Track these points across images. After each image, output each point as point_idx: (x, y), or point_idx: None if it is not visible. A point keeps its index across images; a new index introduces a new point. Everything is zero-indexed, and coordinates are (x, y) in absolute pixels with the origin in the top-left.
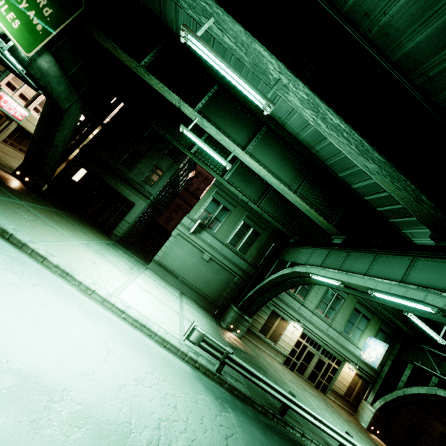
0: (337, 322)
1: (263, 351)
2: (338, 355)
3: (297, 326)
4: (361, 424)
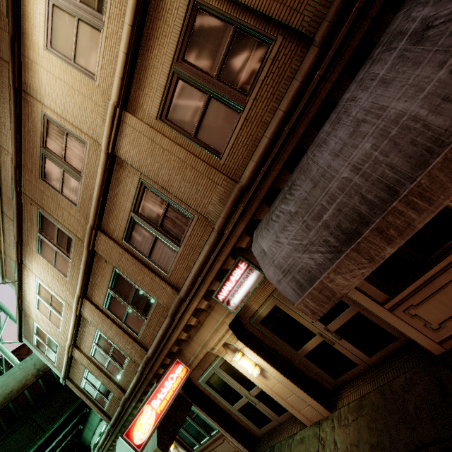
0: None
1: None
2: None
3: None
4: None
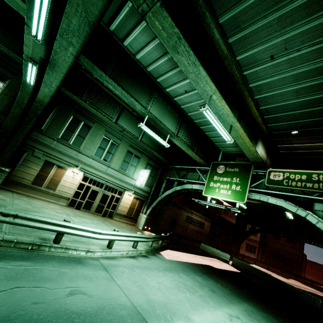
0: (115, 163)
1: (39, 200)
2: (119, 188)
3: (76, 171)
4: (139, 228)
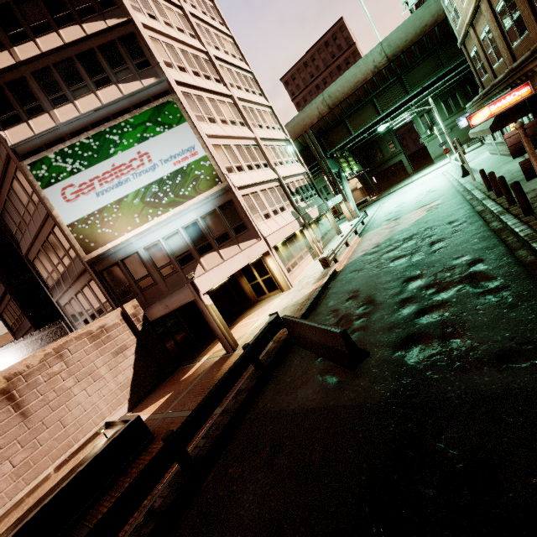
0: None
1: None
2: None
3: None
4: None
